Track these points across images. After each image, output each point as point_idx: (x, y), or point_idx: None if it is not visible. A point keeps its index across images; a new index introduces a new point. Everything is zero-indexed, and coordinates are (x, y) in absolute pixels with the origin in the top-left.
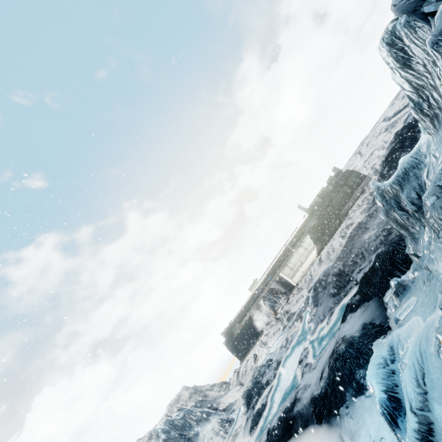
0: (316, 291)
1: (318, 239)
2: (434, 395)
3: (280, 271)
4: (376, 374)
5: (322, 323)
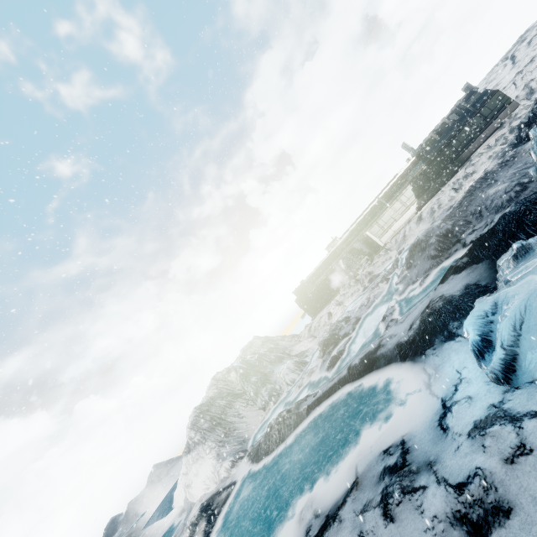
0: (412, 253)
1: (421, 191)
2: (526, 337)
3: (366, 230)
4: (474, 323)
5: (413, 285)
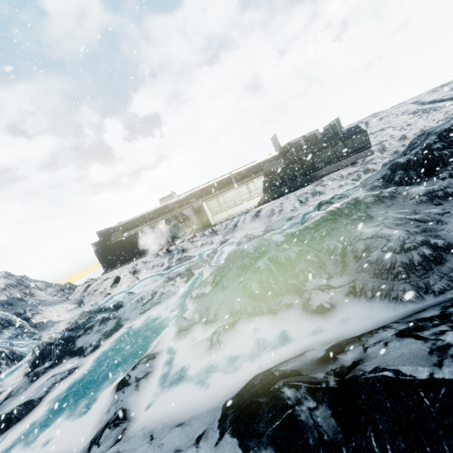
0: (229, 264)
1: (270, 188)
2: None
3: (205, 200)
4: None
5: (205, 326)
